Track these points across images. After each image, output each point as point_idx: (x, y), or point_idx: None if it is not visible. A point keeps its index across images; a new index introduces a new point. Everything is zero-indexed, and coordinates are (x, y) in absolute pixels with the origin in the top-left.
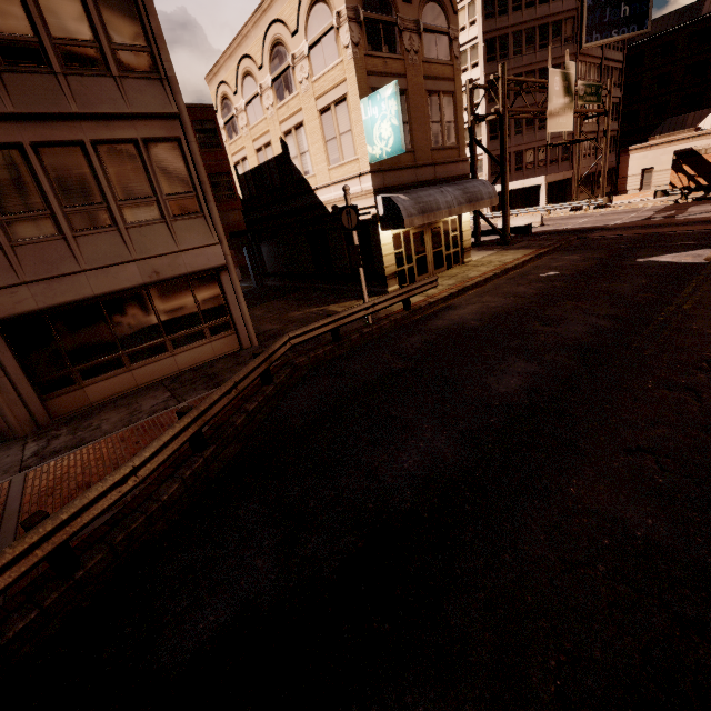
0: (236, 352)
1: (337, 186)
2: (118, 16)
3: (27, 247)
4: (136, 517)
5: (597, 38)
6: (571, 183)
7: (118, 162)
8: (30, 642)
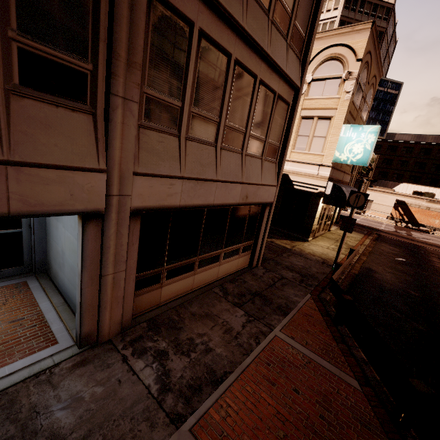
0: (249, 269)
1: (295, 163)
2: (304, 5)
3: (193, 143)
4: None
5: None
6: None
7: (262, 103)
8: None
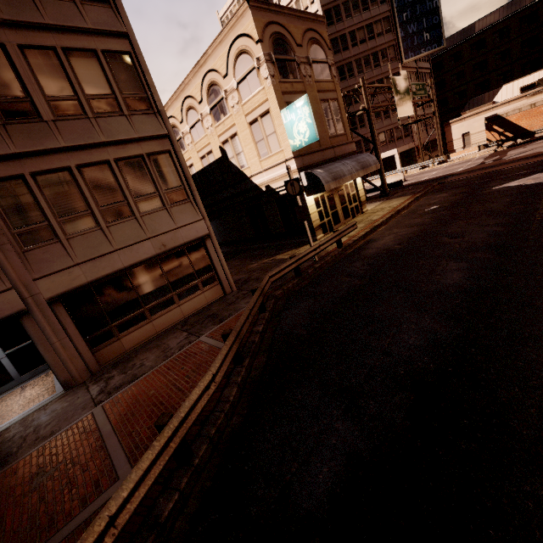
0: (222, 297)
1: (268, 171)
2: (125, 76)
3: (77, 238)
4: (217, 415)
5: (411, 55)
6: (414, 151)
7: (132, 171)
8: (179, 519)
